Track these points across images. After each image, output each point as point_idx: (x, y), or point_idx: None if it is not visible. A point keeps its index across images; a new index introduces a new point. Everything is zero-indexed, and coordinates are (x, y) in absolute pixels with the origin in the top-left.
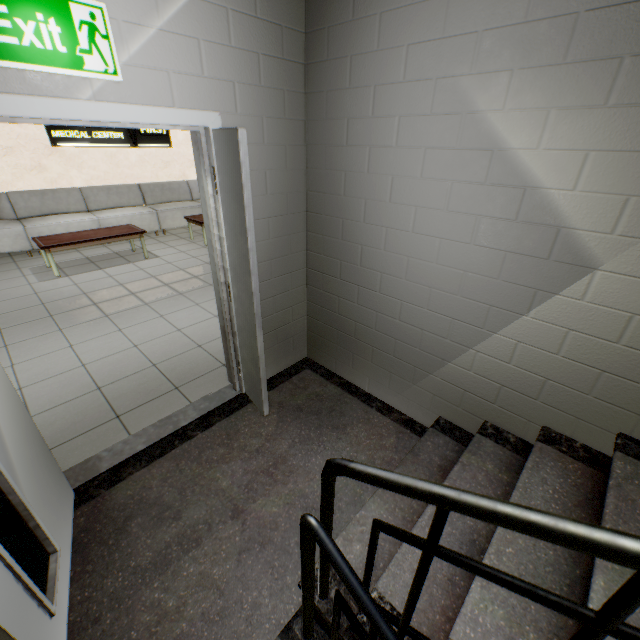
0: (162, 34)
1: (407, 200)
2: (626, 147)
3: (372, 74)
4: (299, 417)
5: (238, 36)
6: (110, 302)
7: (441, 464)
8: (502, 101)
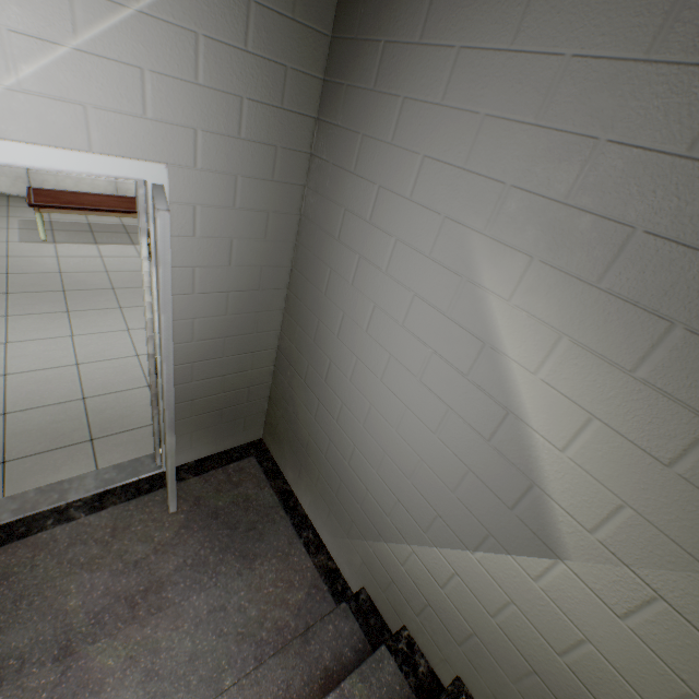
0: (79, 55)
1: (383, 341)
2: (641, 442)
3: (380, 170)
4: (209, 527)
5: (211, 71)
6: (82, 293)
7: (329, 666)
8: (511, 289)
